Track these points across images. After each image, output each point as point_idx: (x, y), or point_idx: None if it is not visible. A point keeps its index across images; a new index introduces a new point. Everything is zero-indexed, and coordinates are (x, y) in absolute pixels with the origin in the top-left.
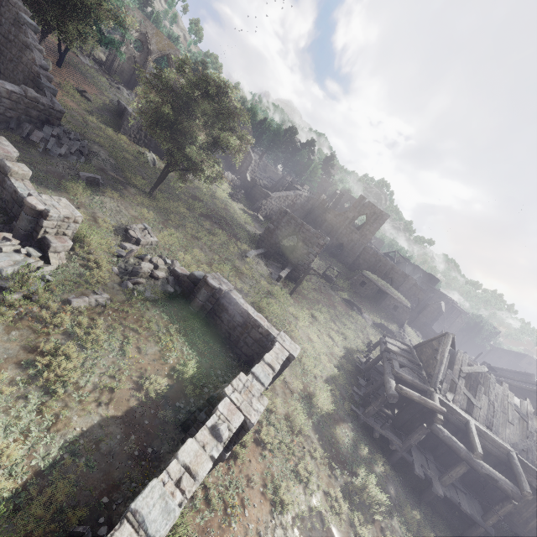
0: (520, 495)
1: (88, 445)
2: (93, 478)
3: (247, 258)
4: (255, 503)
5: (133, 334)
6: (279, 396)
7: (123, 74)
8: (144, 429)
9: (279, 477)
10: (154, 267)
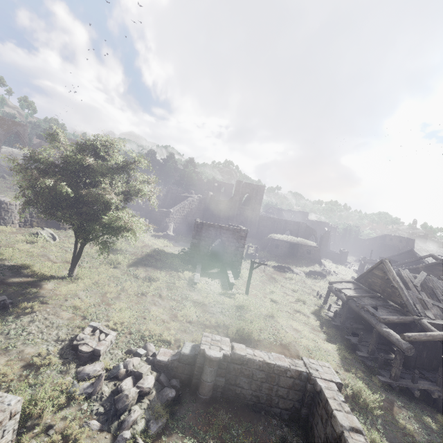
0: None
1: None
2: None
3: (197, 285)
4: None
5: None
6: None
7: None
8: None
9: None
10: (136, 376)
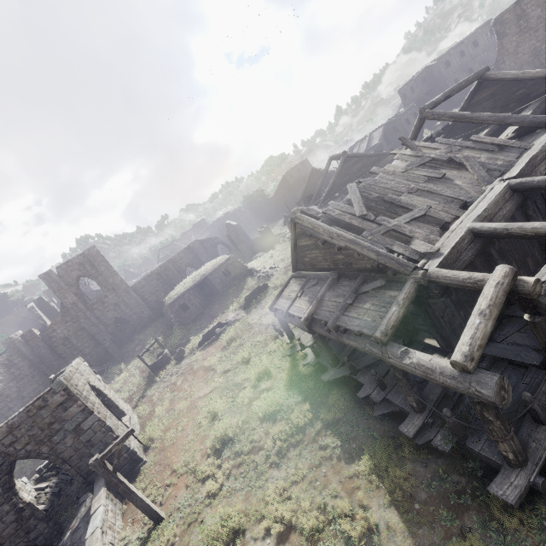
0: None
1: None
2: None
3: None
4: None
5: None
6: None
7: None
8: None
9: None
10: None
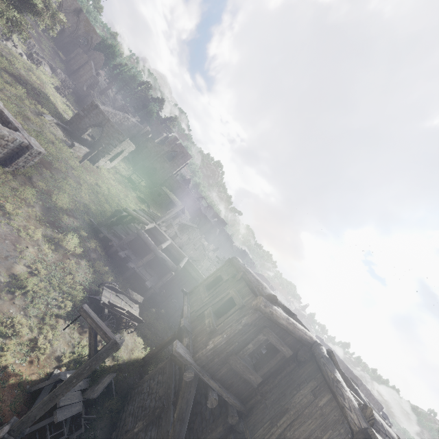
0: (176, 268)
1: None
2: None
3: (42, 117)
4: None
5: None
6: (17, 180)
7: None
8: None
9: None
10: None
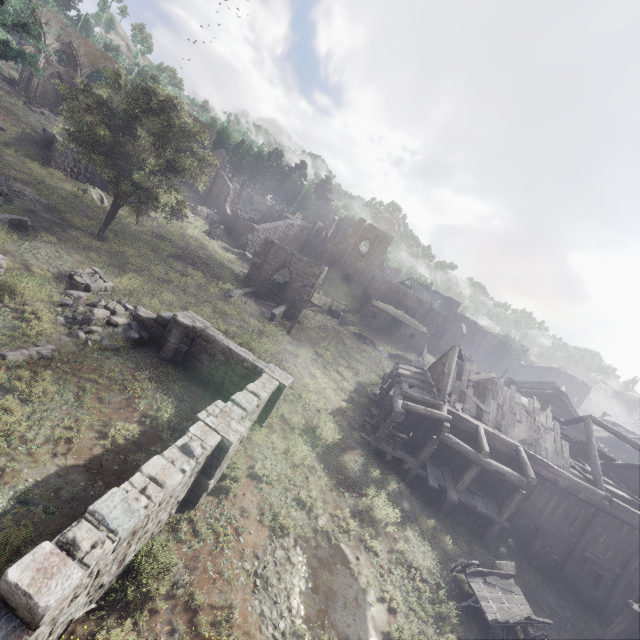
0: (526, 483)
1: (45, 494)
2: (55, 523)
3: (231, 298)
4: (251, 530)
5: (91, 385)
6: (278, 433)
7: (47, 95)
8: (114, 474)
9: (279, 505)
10: (111, 313)
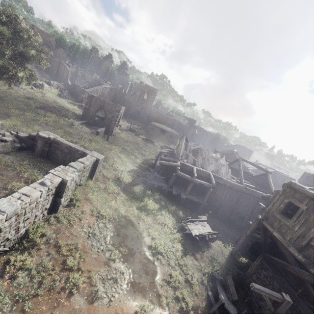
0: (212, 186)
1: None
2: None
3: (74, 126)
4: (87, 218)
5: None
6: (101, 181)
7: None
8: None
9: (101, 208)
10: (2, 136)
